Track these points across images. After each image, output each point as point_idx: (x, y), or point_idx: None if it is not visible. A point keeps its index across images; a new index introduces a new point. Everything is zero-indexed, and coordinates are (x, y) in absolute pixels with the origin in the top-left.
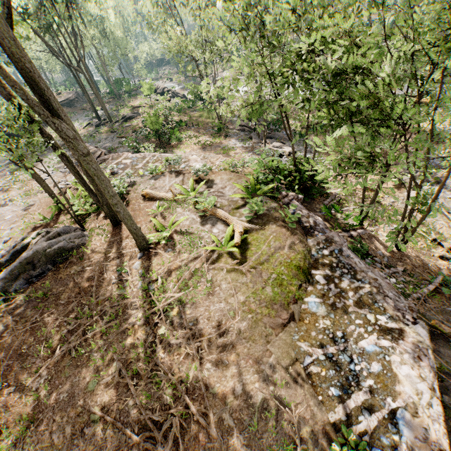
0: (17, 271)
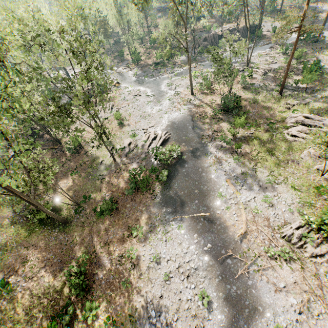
0: None
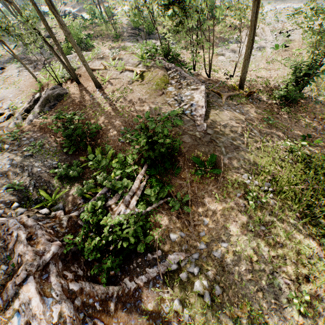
0: (44, 103)
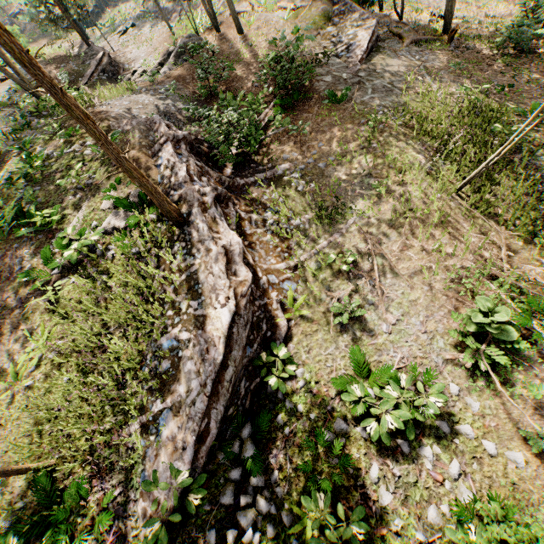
0: (179, 54)
